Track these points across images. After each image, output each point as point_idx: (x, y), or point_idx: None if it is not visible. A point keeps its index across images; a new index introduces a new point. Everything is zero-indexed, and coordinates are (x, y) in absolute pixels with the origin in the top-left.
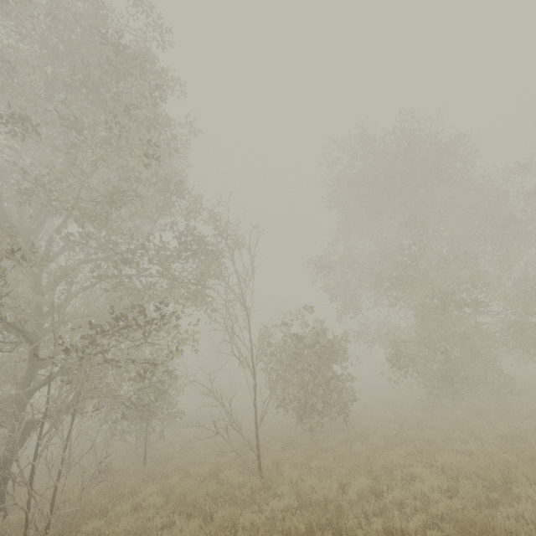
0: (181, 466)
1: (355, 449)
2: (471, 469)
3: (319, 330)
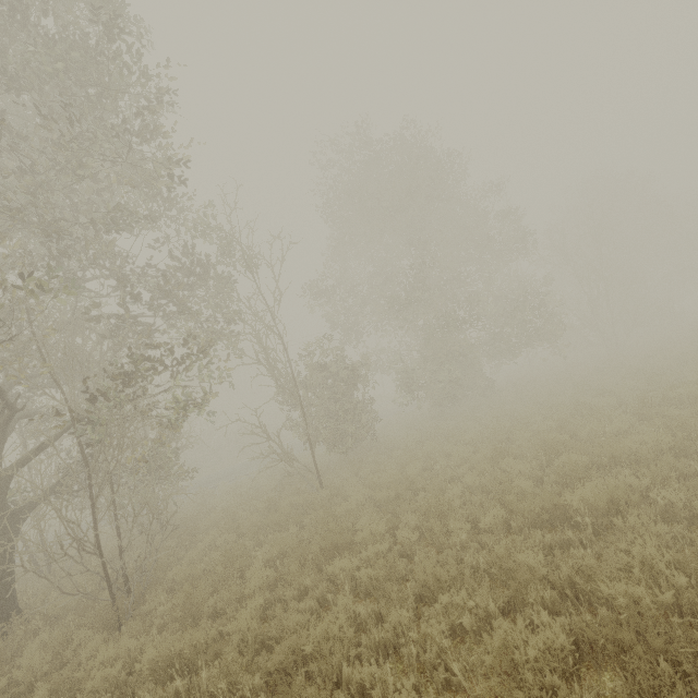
0: (225, 515)
1: (394, 454)
2: (484, 437)
3: (340, 358)
